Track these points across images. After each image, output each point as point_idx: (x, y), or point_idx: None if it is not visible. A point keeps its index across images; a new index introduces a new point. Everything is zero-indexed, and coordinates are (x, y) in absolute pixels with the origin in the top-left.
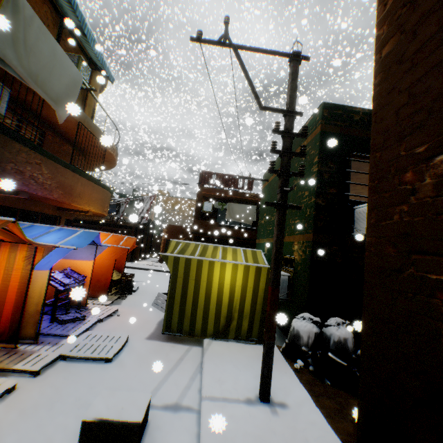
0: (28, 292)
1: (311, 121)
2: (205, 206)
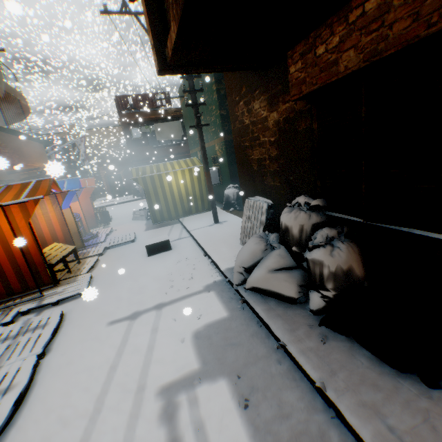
0: (67, 222)
1: None
2: (133, 133)
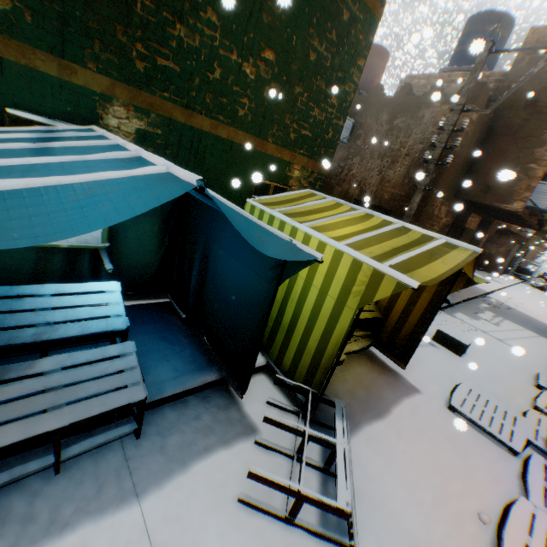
0: None
1: None
2: None
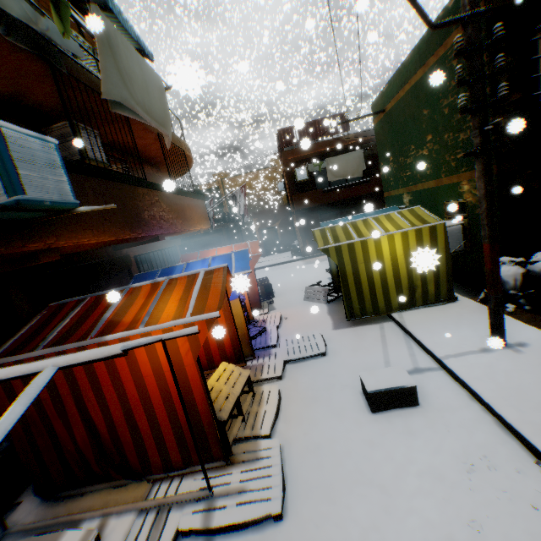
0: (234, 321)
1: (458, 1)
2: (298, 175)
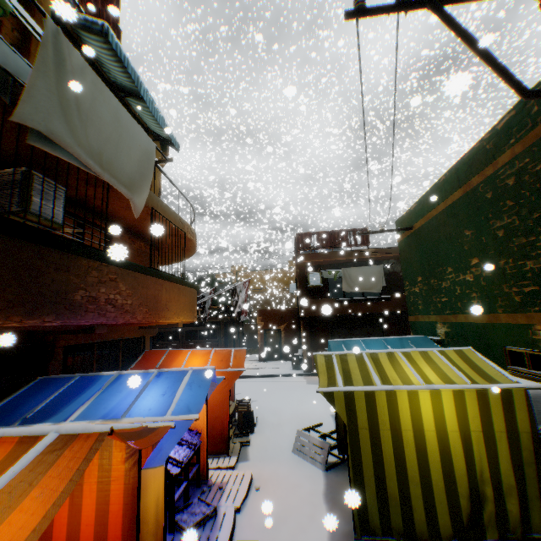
0: (138, 520)
1: (510, 119)
2: (311, 279)
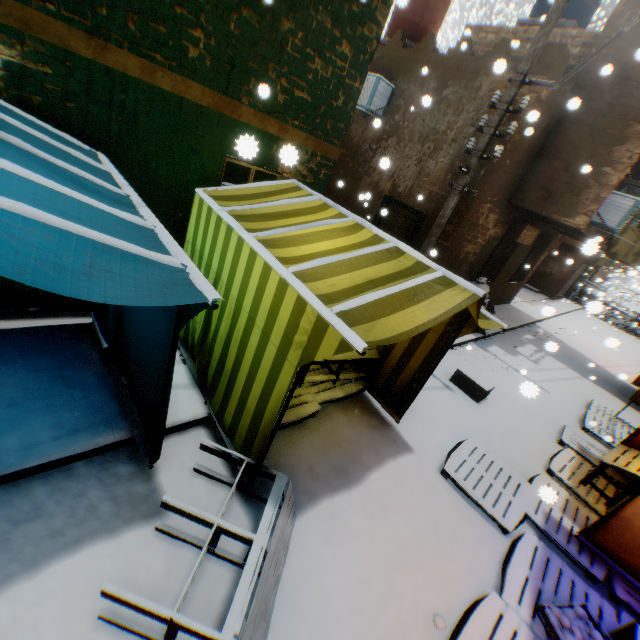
0: None
1: None
2: None
